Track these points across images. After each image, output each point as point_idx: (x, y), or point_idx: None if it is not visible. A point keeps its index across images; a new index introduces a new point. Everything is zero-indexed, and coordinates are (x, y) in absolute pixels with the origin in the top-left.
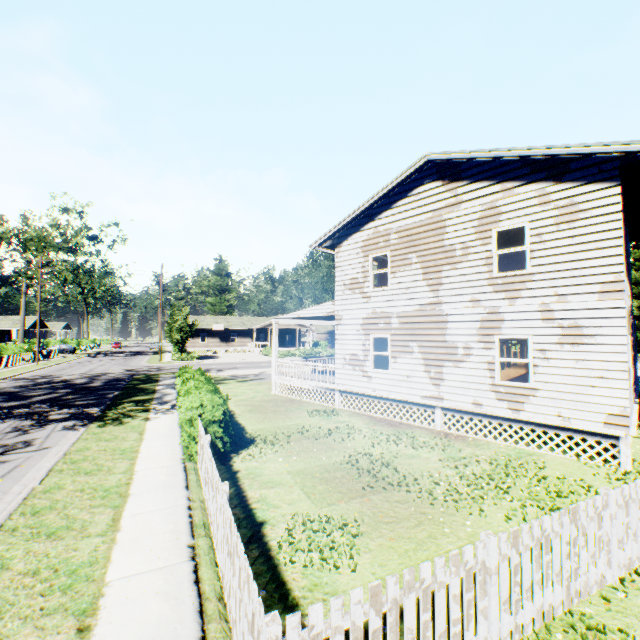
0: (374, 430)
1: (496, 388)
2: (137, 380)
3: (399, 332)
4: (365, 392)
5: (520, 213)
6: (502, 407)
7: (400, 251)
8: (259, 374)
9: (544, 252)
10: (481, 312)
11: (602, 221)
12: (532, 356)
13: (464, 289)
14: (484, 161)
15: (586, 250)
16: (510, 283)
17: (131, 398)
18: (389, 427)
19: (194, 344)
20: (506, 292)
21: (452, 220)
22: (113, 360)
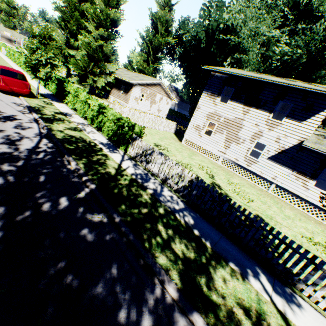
0: None
1: None
2: None
3: None
4: None
5: None
6: None
7: None
8: None
9: None
10: None
11: None
12: None
13: None
14: None
15: None
16: None
17: None
18: None
19: None
20: None
21: None
22: None
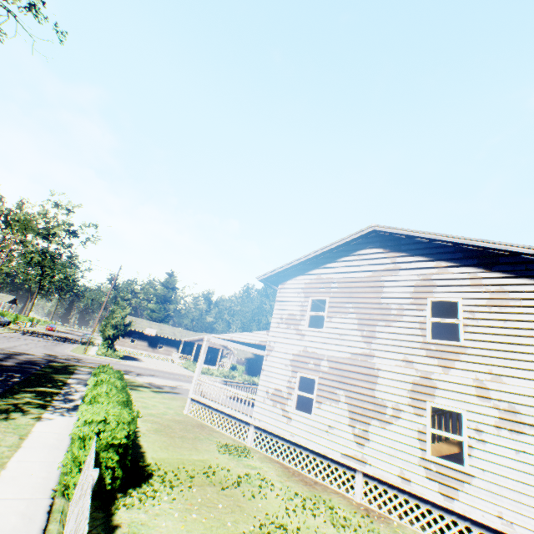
0: (288, 487)
1: (426, 463)
2: (52, 367)
3: (327, 376)
4: (282, 434)
5: (453, 289)
6: (433, 489)
7: (339, 299)
8: (175, 387)
9: (477, 328)
10: (413, 374)
11: (532, 312)
12: (467, 434)
13: (397, 347)
14: (421, 241)
15: (519, 335)
16: (443, 351)
17: (35, 387)
18: (304, 485)
19: (123, 343)
20: (439, 359)
21: (390, 282)
22: (40, 341)
